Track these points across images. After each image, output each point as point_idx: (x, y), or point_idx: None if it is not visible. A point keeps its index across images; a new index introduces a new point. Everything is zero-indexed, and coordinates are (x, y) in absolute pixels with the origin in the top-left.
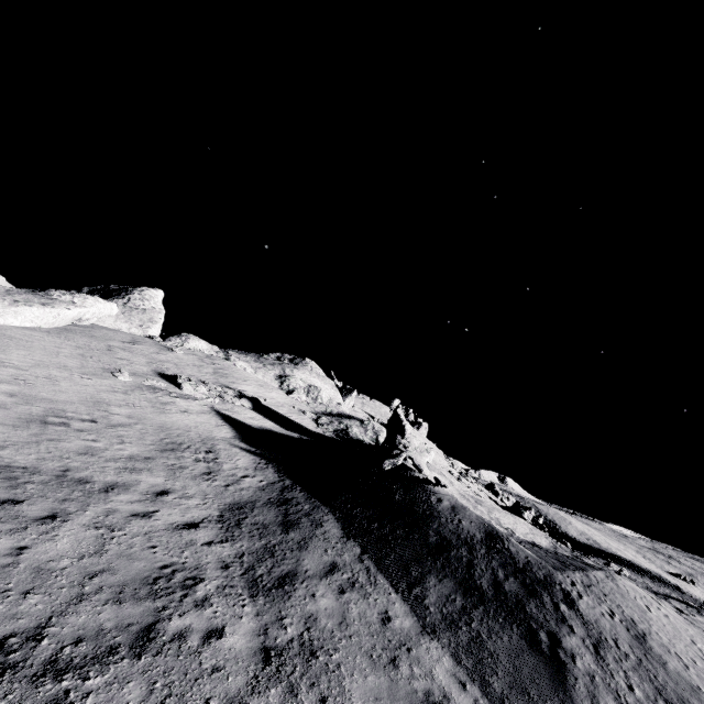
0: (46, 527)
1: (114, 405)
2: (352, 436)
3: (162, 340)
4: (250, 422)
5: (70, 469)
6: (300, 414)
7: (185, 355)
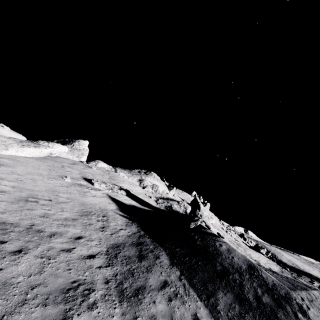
0: (15, 257)
1: (61, 192)
2: (173, 209)
3: (87, 163)
4: (125, 202)
5: (35, 224)
6: (149, 198)
7: (96, 170)
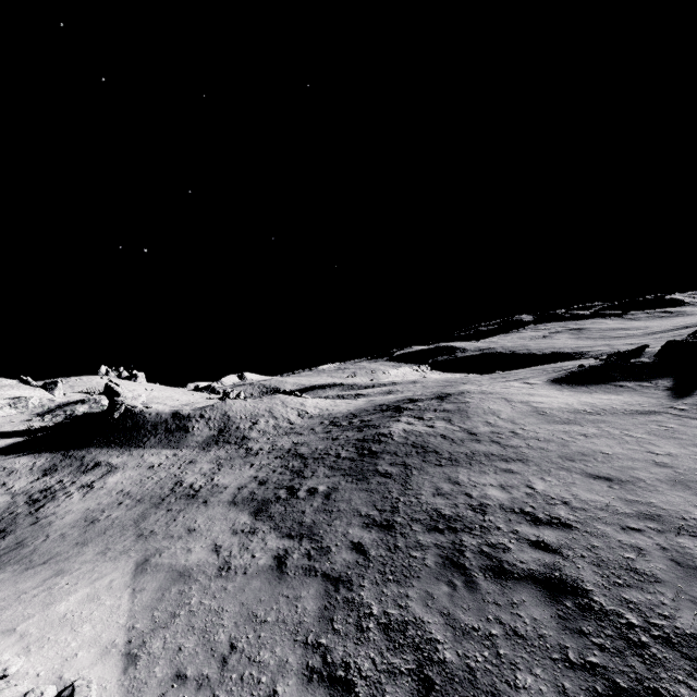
0: None
1: None
2: (82, 414)
3: None
4: None
5: None
6: (24, 423)
7: None
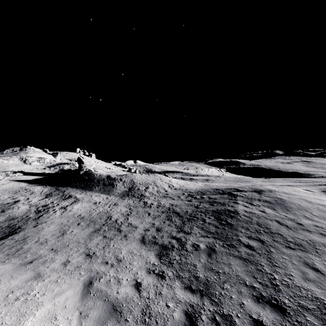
0: (17, 207)
1: None
2: (66, 169)
3: None
4: (28, 179)
5: (1, 203)
6: (42, 170)
7: None
